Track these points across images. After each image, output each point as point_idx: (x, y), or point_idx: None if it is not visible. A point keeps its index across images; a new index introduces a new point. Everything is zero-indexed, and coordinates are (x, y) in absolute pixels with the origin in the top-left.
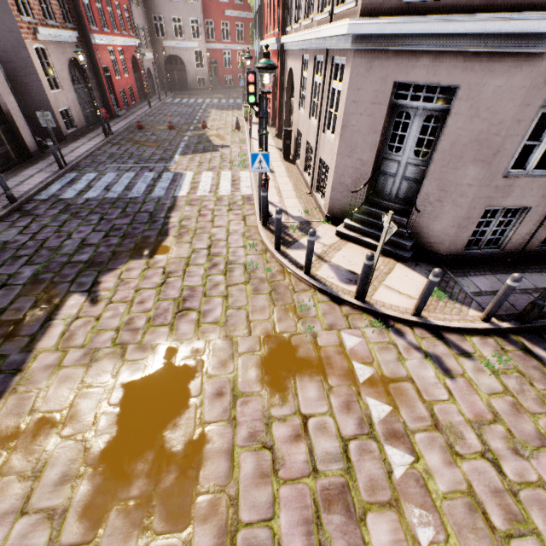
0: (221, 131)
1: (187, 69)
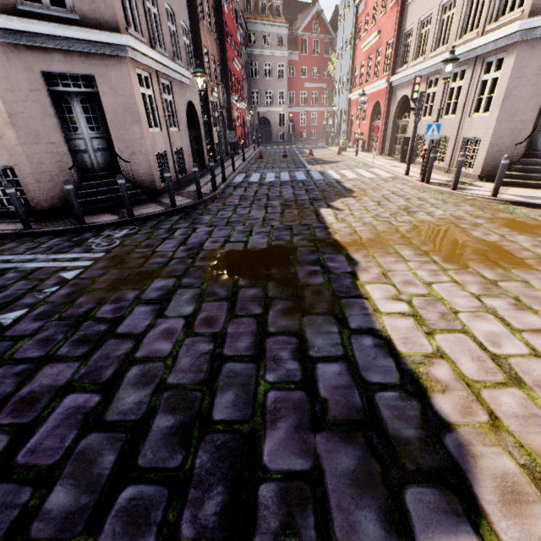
0: (326, 156)
1: (272, 127)
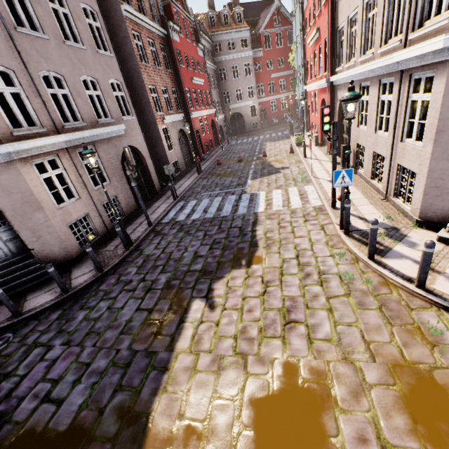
0: (278, 157)
1: (245, 119)
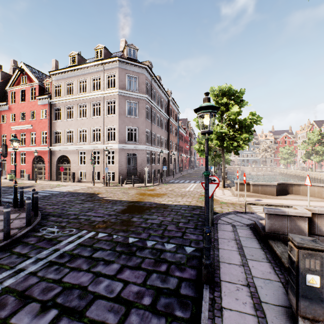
0: (8, 184)
1: None
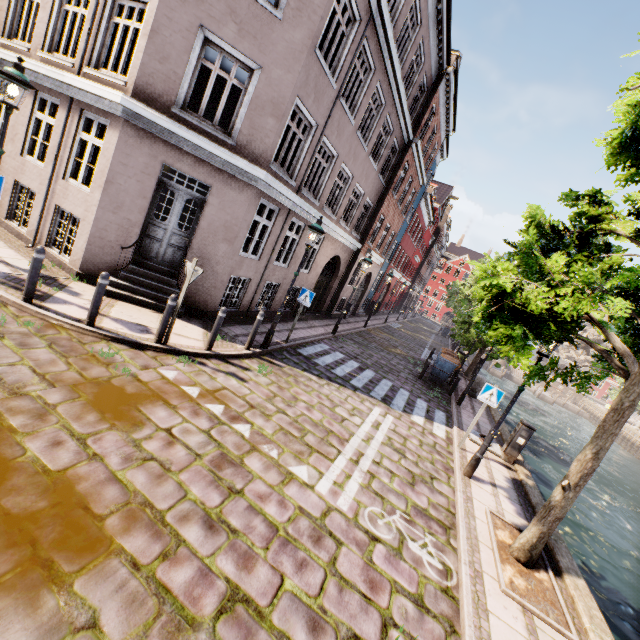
0: None
1: None
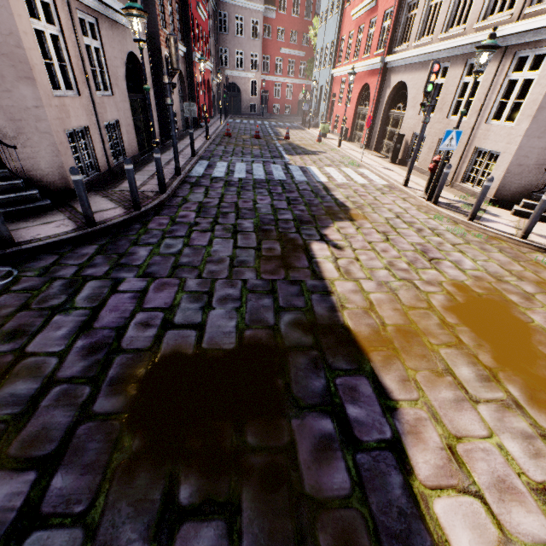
0: (305, 142)
1: (242, 96)
